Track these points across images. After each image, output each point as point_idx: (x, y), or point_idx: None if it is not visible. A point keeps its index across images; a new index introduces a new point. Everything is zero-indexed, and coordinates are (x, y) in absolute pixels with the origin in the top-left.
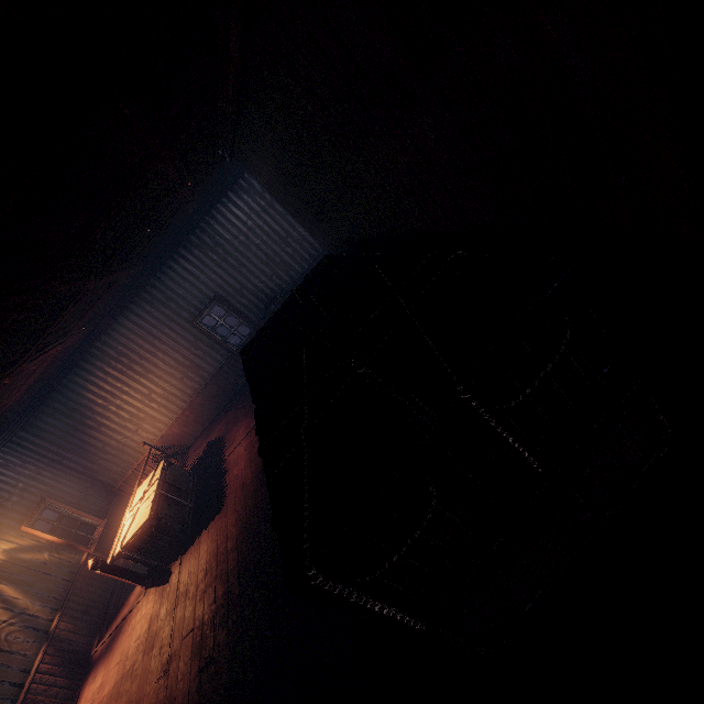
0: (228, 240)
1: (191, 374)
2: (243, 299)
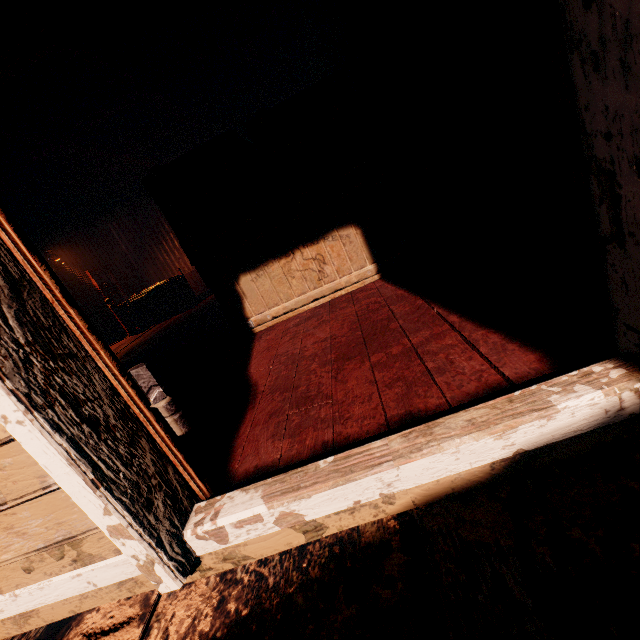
0: None
1: None
2: None
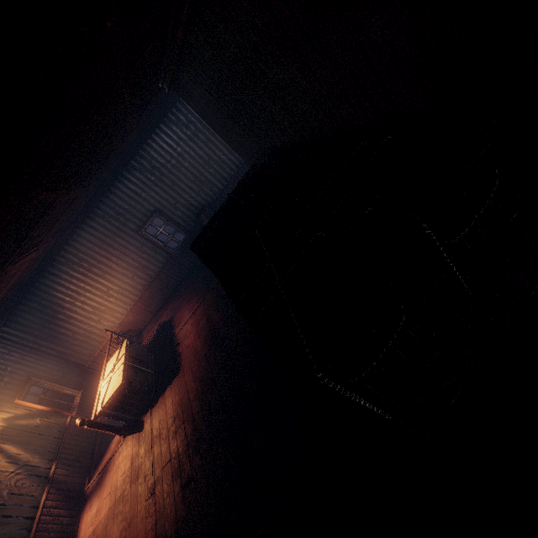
0: (162, 164)
1: (140, 273)
2: (177, 212)
